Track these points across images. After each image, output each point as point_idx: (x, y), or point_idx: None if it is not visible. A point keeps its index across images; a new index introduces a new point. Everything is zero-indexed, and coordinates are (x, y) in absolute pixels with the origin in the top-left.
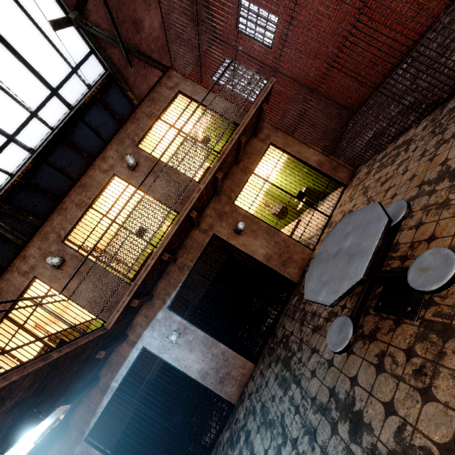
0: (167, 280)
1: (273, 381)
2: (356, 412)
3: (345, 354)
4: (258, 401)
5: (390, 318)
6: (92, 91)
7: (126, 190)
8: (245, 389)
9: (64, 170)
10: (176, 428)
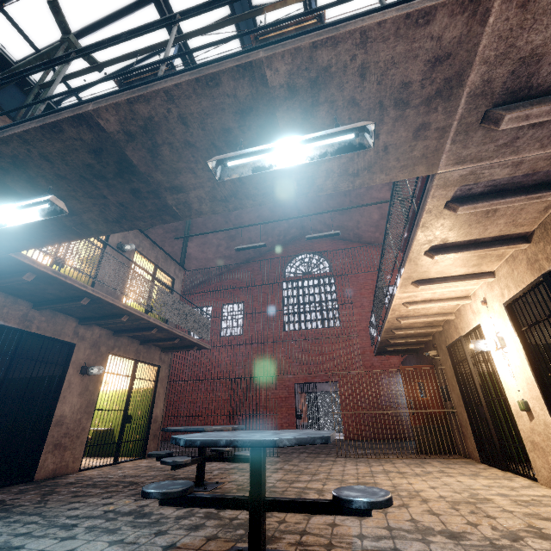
0: (5, 303)
1: None
2: (145, 512)
3: (133, 500)
4: None
5: None
6: None
7: None
8: None
9: None
10: None
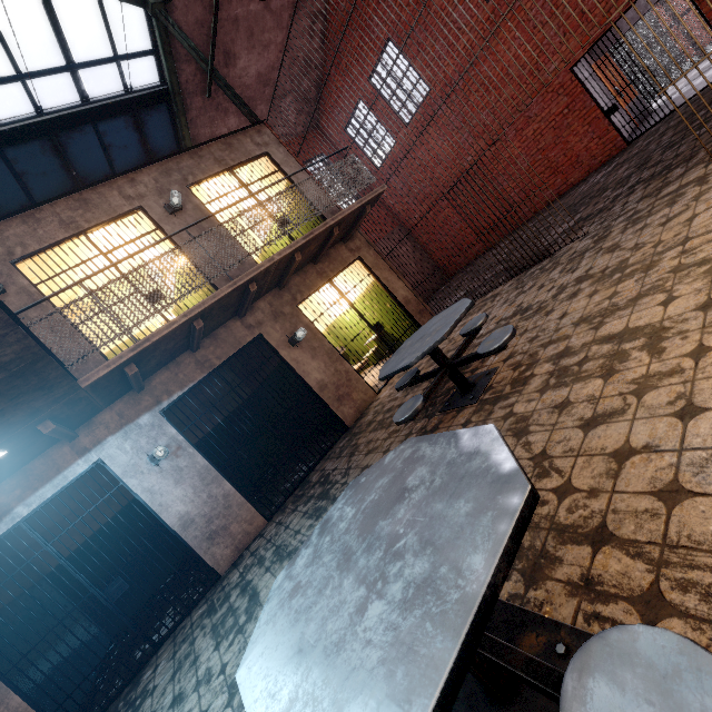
0: (173, 373)
1: (299, 519)
2: None
3: None
4: (270, 548)
5: (454, 411)
6: (132, 97)
7: (132, 245)
8: (245, 551)
9: (25, 178)
10: (112, 602)
